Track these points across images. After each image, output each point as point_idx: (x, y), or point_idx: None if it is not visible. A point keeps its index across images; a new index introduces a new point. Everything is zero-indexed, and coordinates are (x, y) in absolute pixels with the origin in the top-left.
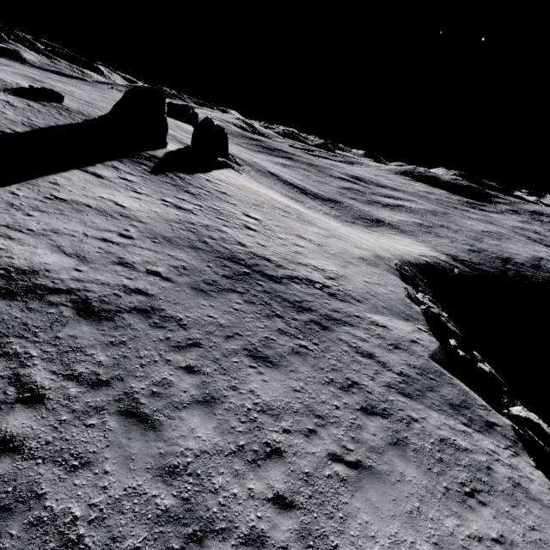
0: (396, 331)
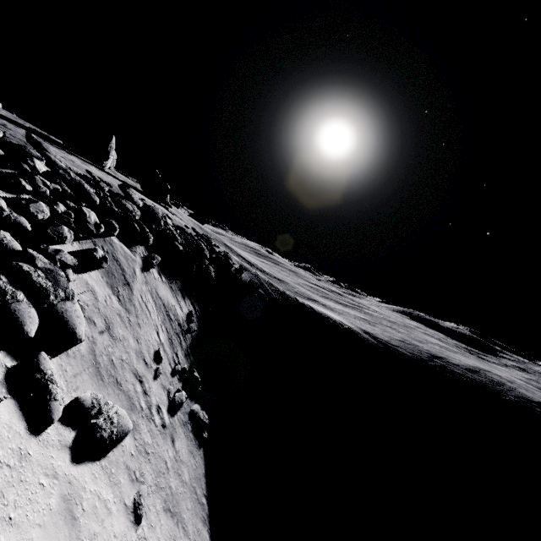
0: None
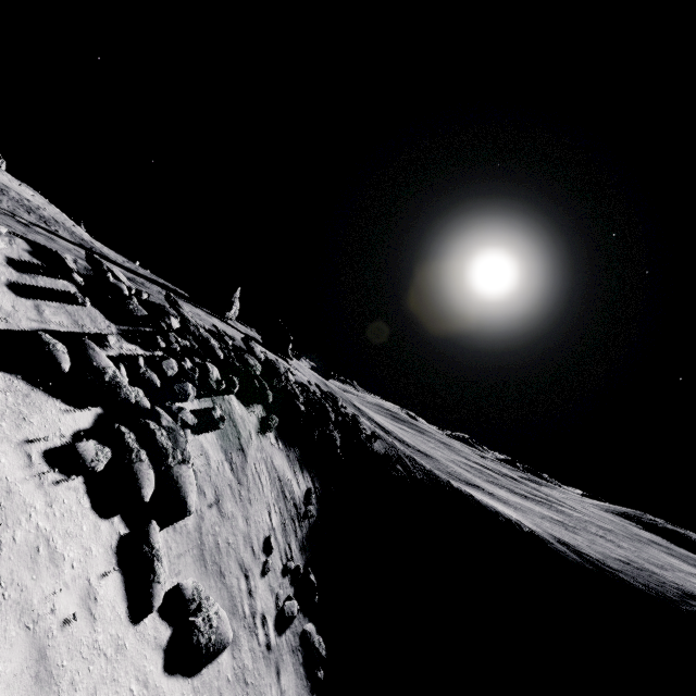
0: None
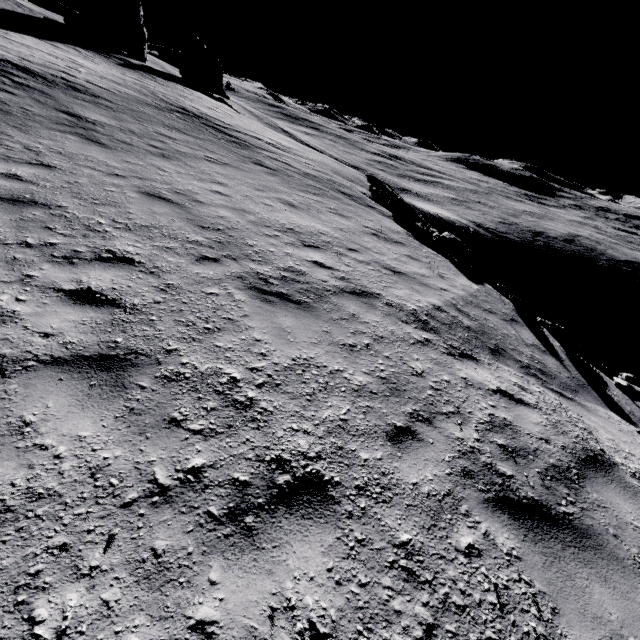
0: (327, 172)
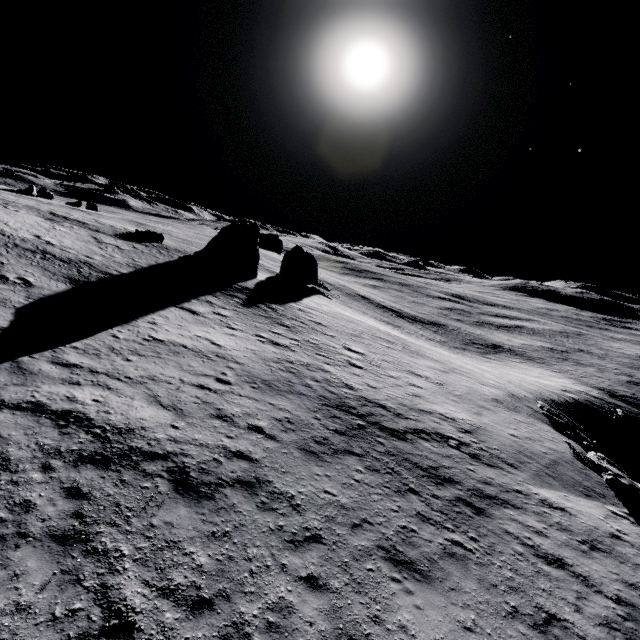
0: (582, 517)
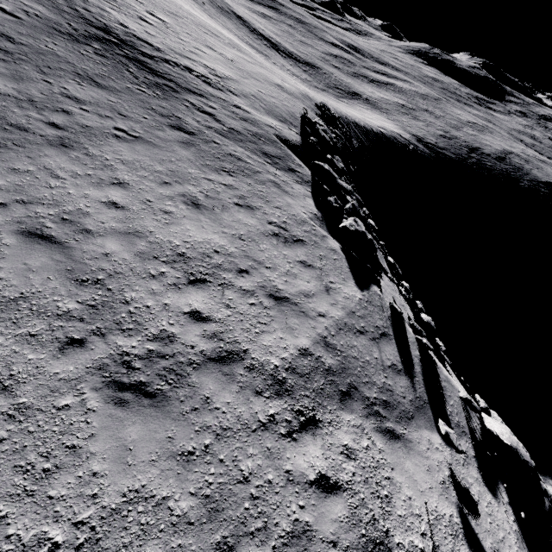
0: (257, 117)
